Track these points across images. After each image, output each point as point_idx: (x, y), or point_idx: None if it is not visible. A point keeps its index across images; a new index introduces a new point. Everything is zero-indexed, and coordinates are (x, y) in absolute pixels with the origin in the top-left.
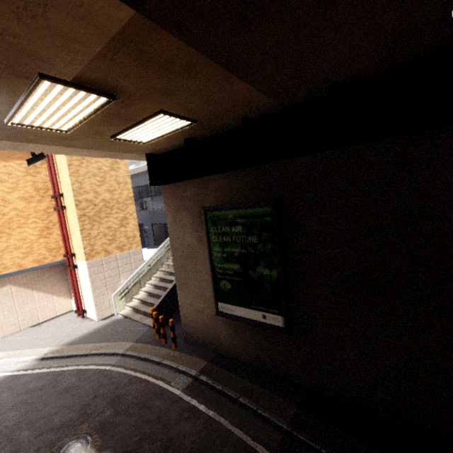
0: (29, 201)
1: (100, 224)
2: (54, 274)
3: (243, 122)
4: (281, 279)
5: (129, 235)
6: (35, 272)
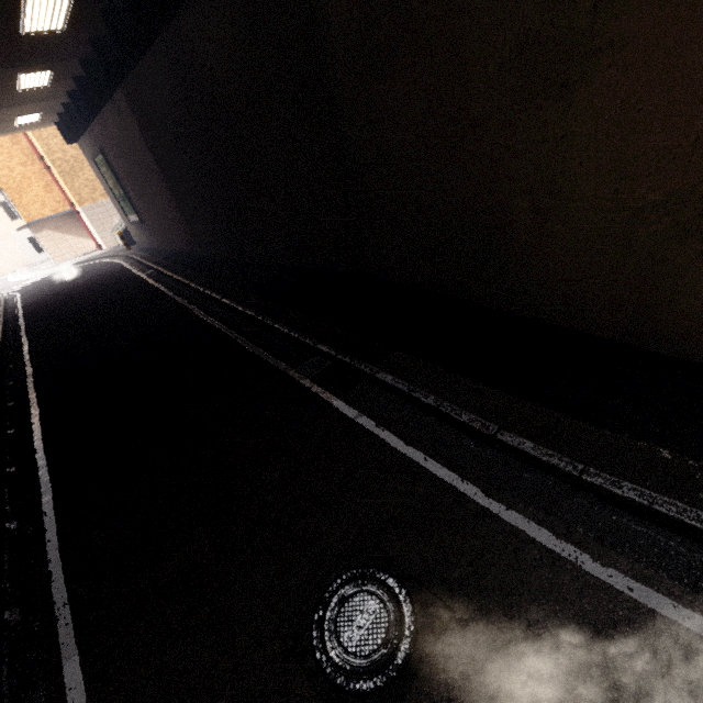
0: (25, 166)
1: (78, 177)
2: (74, 223)
3: (63, 107)
4: (124, 194)
5: None
6: (59, 221)
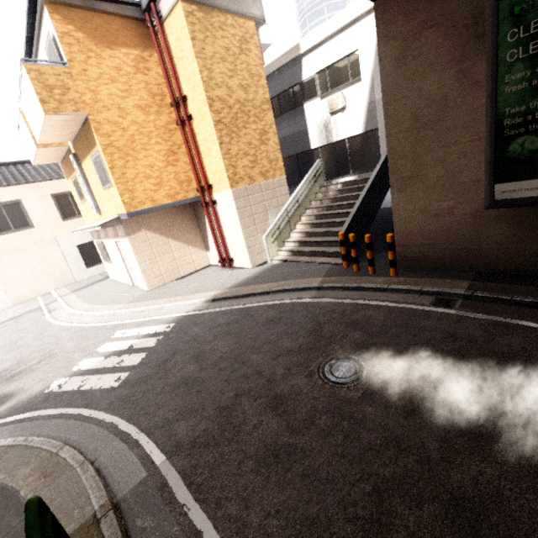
0: (146, 112)
1: (239, 137)
2: (185, 220)
3: None
4: None
5: (271, 157)
6: (166, 215)
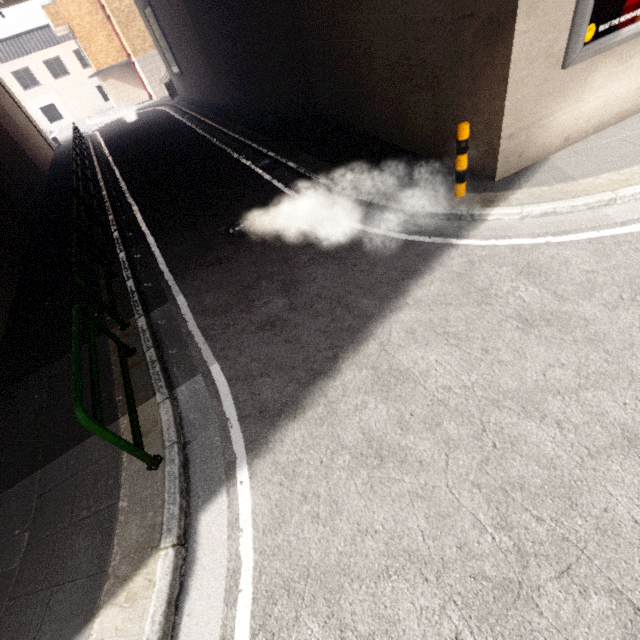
0: (91, 15)
1: (132, 28)
2: (130, 73)
3: None
4: (168, 47)
5: None
6: (119, 70)
